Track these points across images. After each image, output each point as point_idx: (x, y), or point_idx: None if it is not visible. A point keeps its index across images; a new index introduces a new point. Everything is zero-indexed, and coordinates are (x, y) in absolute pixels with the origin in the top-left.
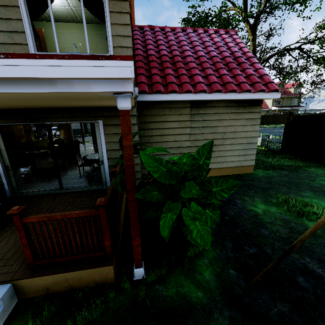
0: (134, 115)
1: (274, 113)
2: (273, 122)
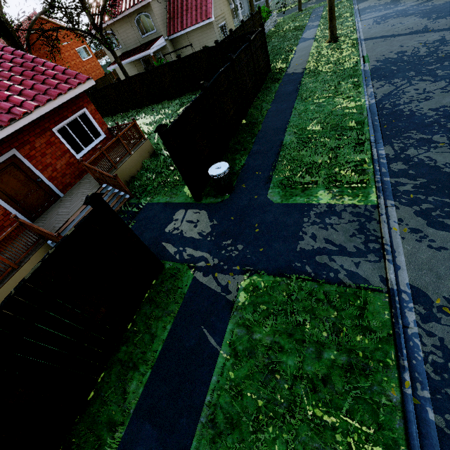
0: (167, 47)
1: None
2: None
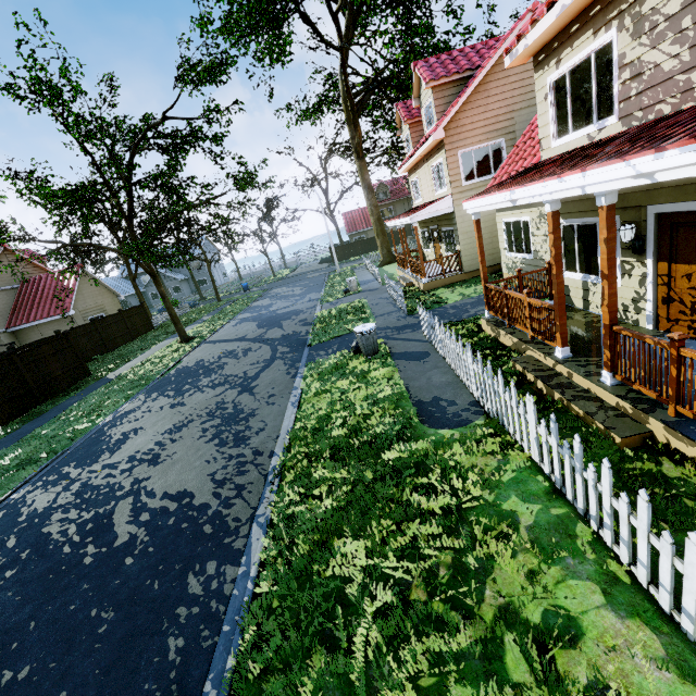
0: (2, 340)
1: (389, 229)
2: (367, 249)
